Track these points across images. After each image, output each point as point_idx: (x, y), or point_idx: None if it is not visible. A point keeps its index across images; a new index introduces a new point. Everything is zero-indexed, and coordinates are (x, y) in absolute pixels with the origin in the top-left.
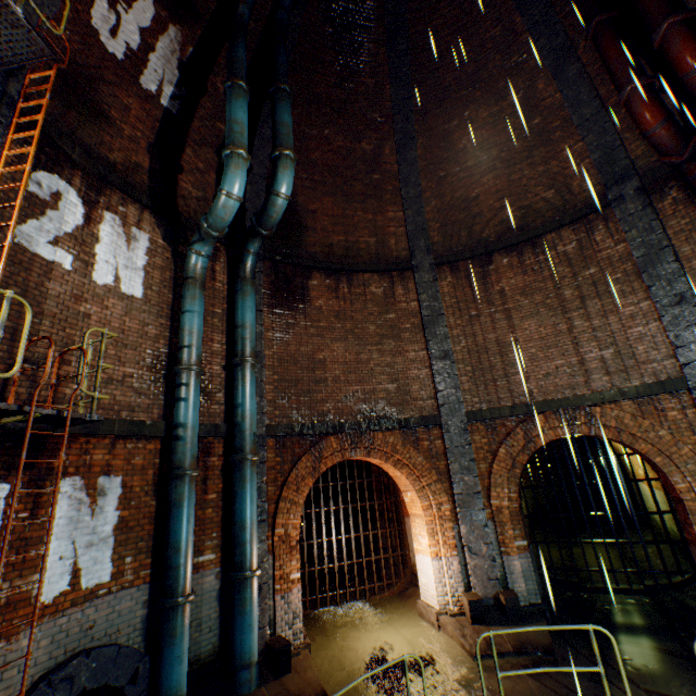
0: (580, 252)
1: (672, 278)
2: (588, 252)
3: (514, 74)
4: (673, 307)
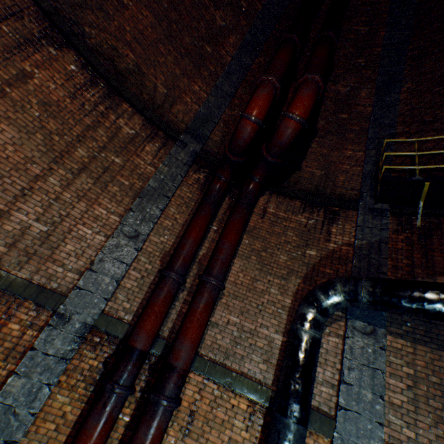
0: (129, 141)
1: (148, 219)
2: (133, 148)
3: (235, 10)
4: (126, 238)
